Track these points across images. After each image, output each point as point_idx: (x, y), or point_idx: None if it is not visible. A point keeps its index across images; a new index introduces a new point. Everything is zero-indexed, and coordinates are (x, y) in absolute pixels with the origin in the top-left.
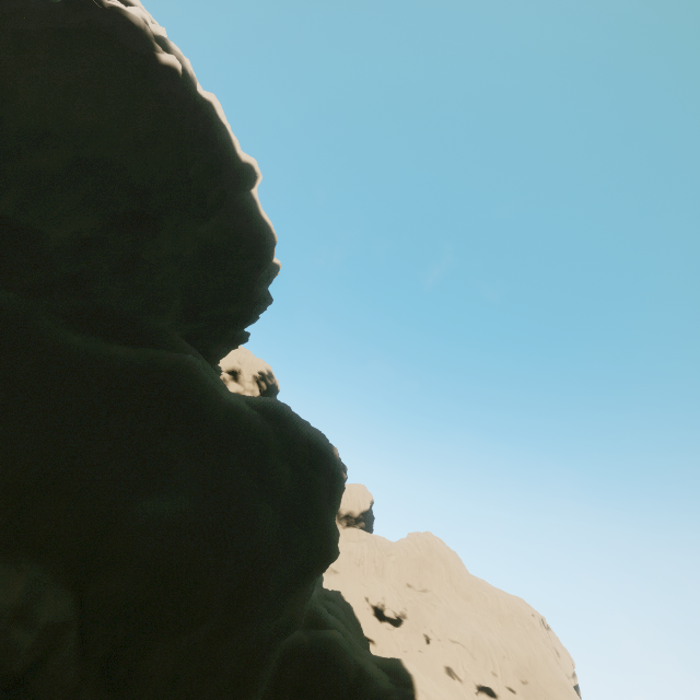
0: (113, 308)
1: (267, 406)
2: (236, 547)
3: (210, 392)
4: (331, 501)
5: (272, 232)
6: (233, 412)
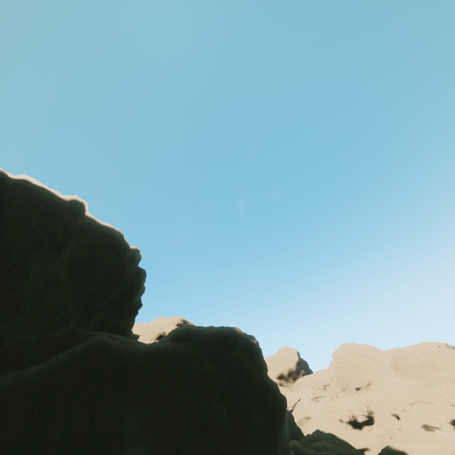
0: (21, 344)
1: (176, 335)
2: (201, 454)
3: (123, 351)
4: (256, 365)
5: (116, 230)
6: (150, 354)
